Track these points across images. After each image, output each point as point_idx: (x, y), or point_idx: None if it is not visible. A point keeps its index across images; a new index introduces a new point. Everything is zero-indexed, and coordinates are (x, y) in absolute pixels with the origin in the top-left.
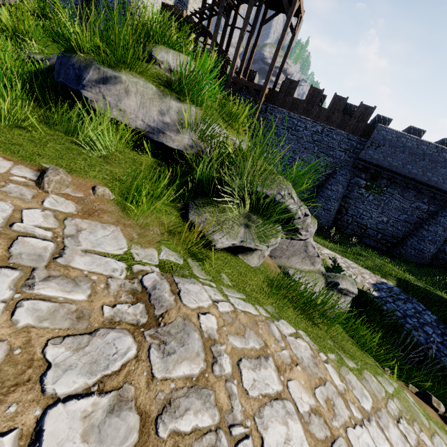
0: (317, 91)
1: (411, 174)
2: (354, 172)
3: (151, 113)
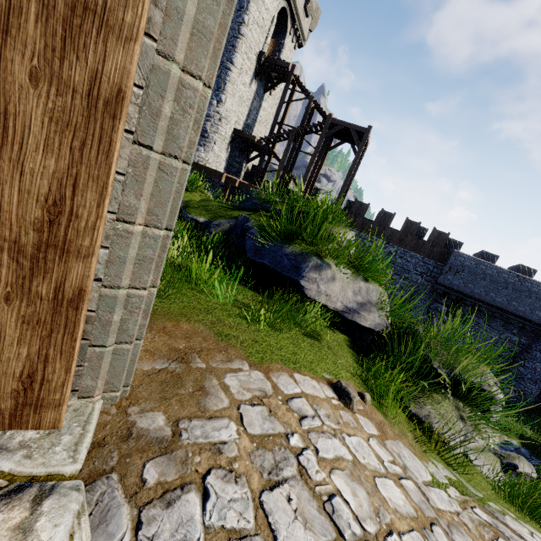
0: (388, 215)
1: (496, 303)
2: (433, 297)
3: (348, 294)
